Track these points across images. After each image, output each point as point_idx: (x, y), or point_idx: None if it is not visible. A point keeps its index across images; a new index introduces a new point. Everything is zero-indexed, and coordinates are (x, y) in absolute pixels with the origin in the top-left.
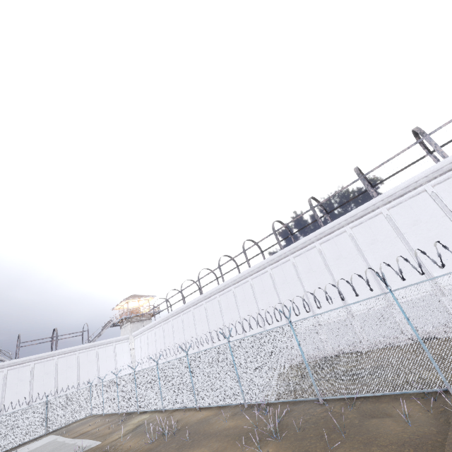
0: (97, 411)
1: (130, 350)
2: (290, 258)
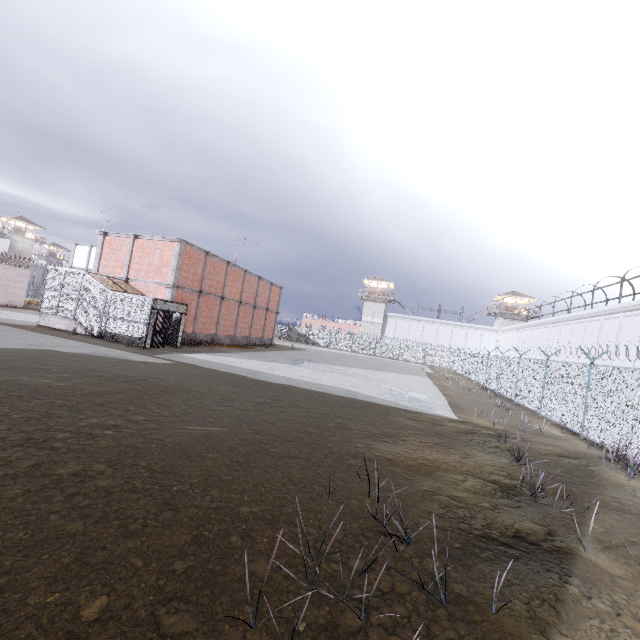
0: (451, 367)
1: (496, 341)
2: (620, 315)
